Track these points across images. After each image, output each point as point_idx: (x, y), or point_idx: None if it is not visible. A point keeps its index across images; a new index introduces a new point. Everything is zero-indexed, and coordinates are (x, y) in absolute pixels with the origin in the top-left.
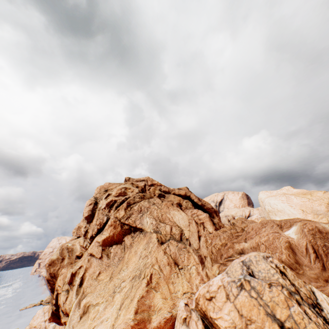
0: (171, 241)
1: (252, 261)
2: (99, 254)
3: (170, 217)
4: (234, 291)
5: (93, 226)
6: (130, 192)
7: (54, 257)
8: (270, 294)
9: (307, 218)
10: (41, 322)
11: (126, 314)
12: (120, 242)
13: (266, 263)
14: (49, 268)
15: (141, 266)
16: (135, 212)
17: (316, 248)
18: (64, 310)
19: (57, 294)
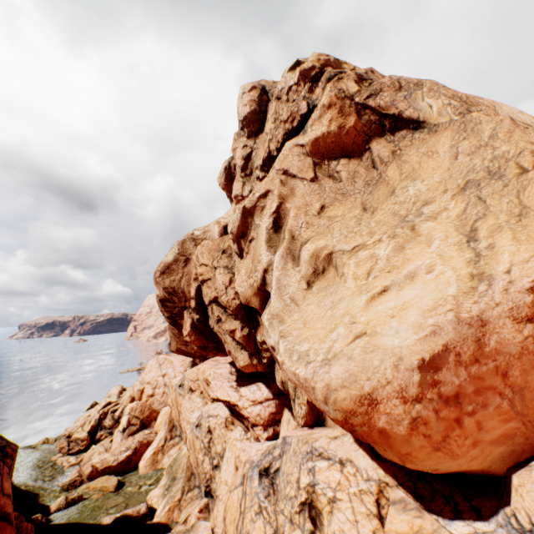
0: None
1: None
2: (308, 172)
3: (488, 104)
4: None
5: (270, 135)
6: (347, 70)
7: (168, 259)
8: None
9: None
10: (157, 376)
11: None
12: (357, 154)
13: None
14: (161, 278)
15: (476, 164)
16: (387, 87)
17: None
18: (230, 303)
19: (197, 288)
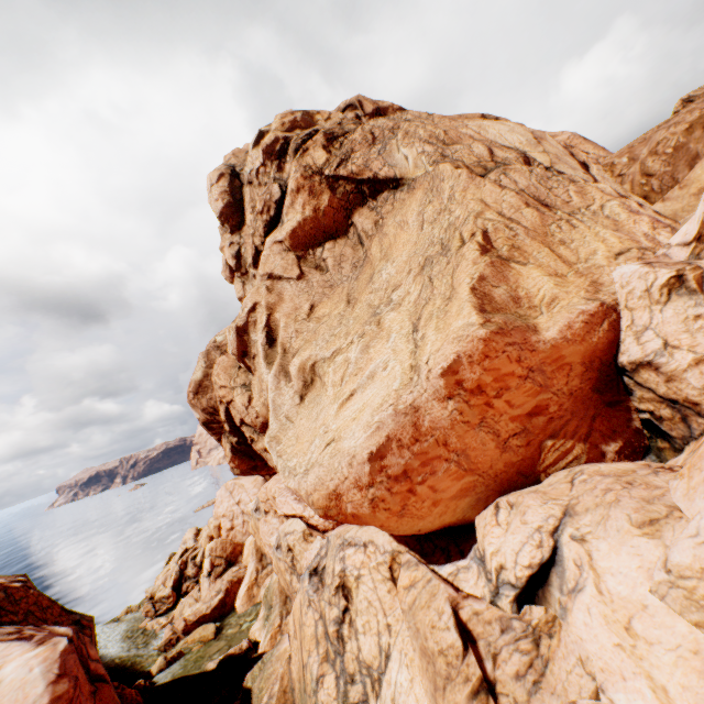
0: (508, 168)
1: None
2: (293, 270)
3: (472, 133)
4: None
5: (251, 228)
6: (322, 122)
7: (197, 376)
8: None
9: None
10: (231, 506)
11: (449, 324)
12: (342, 233)
13: None
14: (196, 400)
15: (435, 236)
16: (359, 145)
17: None
18: (254, 422)
19: (226, 411)
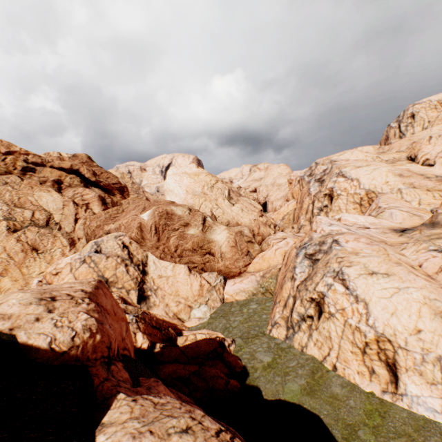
0: (31, 228)
1: (104, 241)
2: None
3: (34, 200)
4: (77, 265)
5: None
6: None
7: None
8: (105, 263)
9: (187, 198)
10: None
11: None
12: None
13: (115, 241)
14: None
15: None
16: None
17: (158, 227)
18: None
19: None
